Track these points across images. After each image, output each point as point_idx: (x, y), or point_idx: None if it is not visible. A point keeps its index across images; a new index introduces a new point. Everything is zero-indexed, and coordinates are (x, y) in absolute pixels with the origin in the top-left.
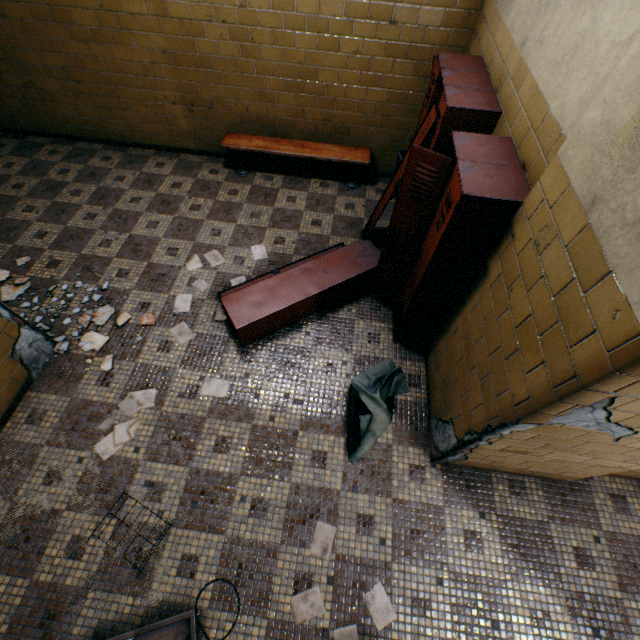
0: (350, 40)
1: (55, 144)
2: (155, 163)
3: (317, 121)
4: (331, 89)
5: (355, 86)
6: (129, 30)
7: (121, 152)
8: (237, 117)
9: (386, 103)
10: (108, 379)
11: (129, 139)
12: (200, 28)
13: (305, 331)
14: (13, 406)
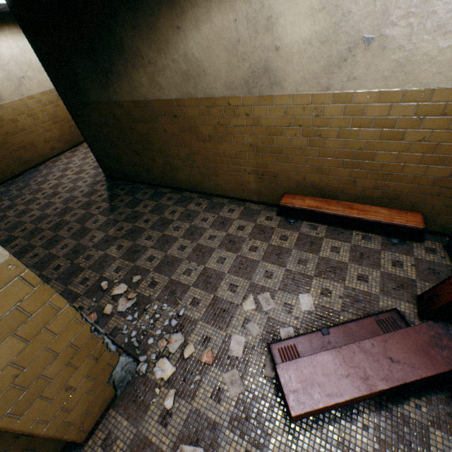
0: (416, 131)
1: (172, 193)
2: (228, 209)
3: (366, 188)
4: (386, 166)
5: (413, 164)
6: (231, 134)
7: (208, 199)
8: (294, 183)
9: (448, 177)
10: (167, 417)
11: (214, 192)
12: (280, 130)
13: (361, 422)
14: (97, 423)
